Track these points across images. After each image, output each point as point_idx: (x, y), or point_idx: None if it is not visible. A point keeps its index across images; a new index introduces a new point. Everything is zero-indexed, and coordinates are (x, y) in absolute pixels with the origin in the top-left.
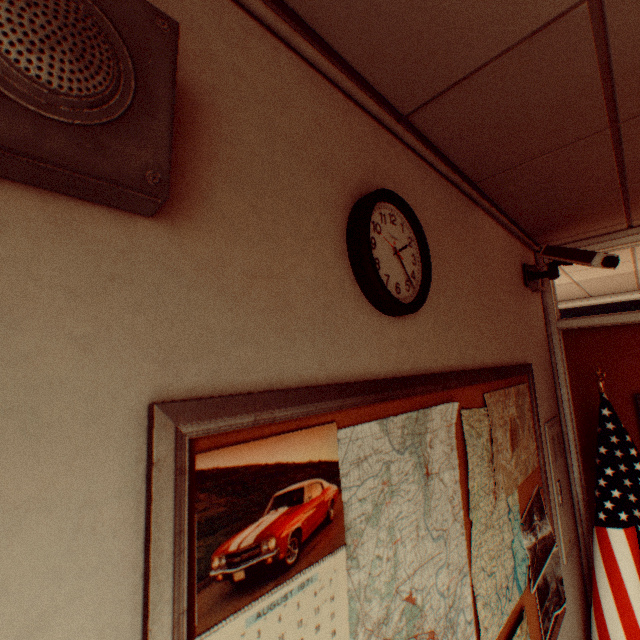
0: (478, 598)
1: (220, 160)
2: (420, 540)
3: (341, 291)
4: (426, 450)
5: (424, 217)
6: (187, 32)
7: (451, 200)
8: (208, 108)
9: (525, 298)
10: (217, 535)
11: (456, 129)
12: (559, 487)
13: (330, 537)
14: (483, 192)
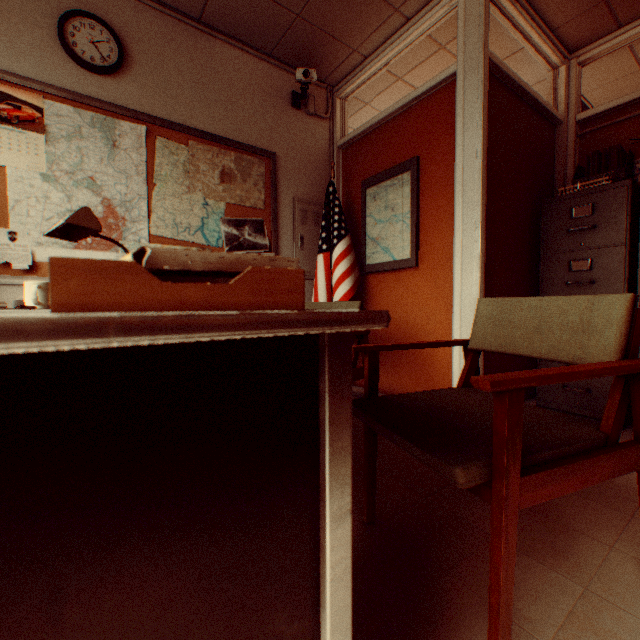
0: (155, 214)
1: None
2: (105, 166)
3: (54, 54)
4: (116, 137)
5: (138, 35)
6: None
7: (177, 31)
8: None
9: (293, 117)
10: None
11: None
12: (302, 238)
13: (37, 129)
14: (214, 28)
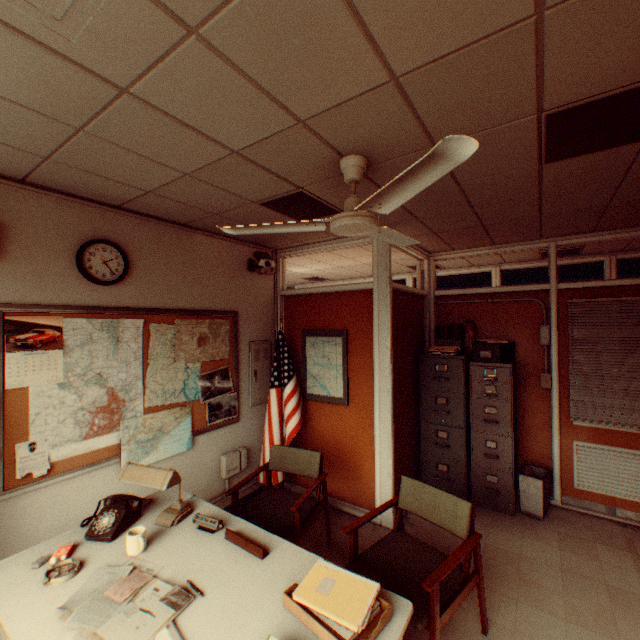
0: (149, 389)
1: (16, 241)
2: (110, 360)
3: (72, 277)
4: (120, 333)
5: (138, 244)
6: (3, 205)
7: (167, 233)
8: (11, 226)
9: (249, 278)
10: (13, 334)
11: (148, 210)
12: (256, 373)
13: (57, 345)
14: (196, 227)
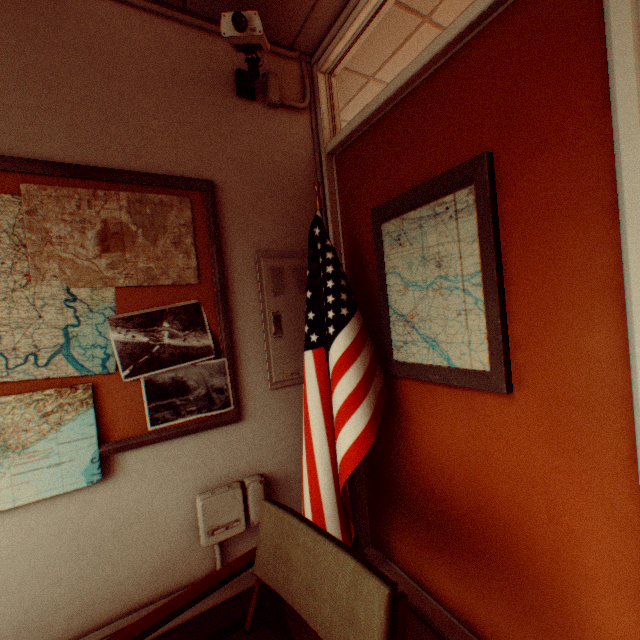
0: None
1: None
2: None
3: None
4: None
5: None
6: None
7: None
8: None
9: (241, 113)
10: None
11: None
12: (277, 319)
13: None
14: None
